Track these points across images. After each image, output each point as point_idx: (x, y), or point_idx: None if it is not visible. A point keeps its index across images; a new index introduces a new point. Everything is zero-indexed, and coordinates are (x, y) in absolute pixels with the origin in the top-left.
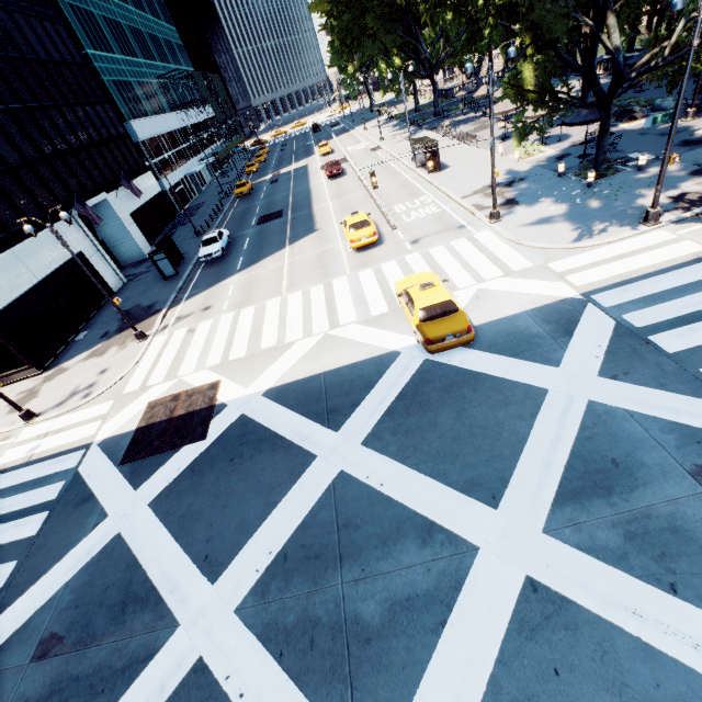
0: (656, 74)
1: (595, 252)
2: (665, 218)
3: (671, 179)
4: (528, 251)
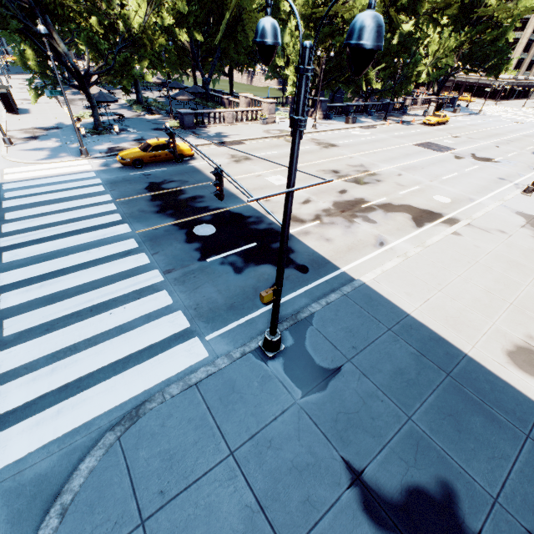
0: (107, 80)
1: (40, 166)
2: (95, 155)
3: (123, 140)
4: (4, 162)
